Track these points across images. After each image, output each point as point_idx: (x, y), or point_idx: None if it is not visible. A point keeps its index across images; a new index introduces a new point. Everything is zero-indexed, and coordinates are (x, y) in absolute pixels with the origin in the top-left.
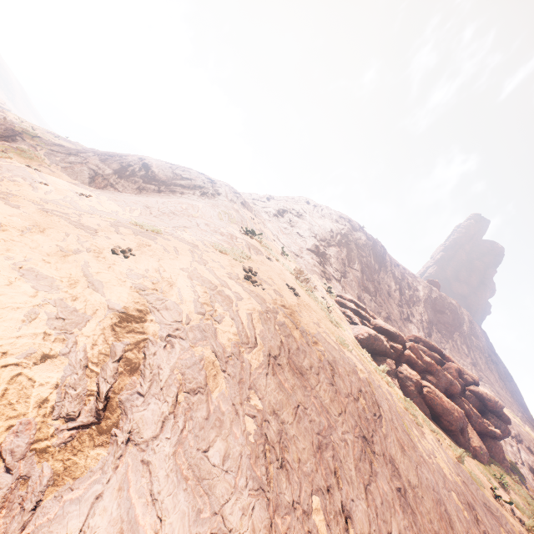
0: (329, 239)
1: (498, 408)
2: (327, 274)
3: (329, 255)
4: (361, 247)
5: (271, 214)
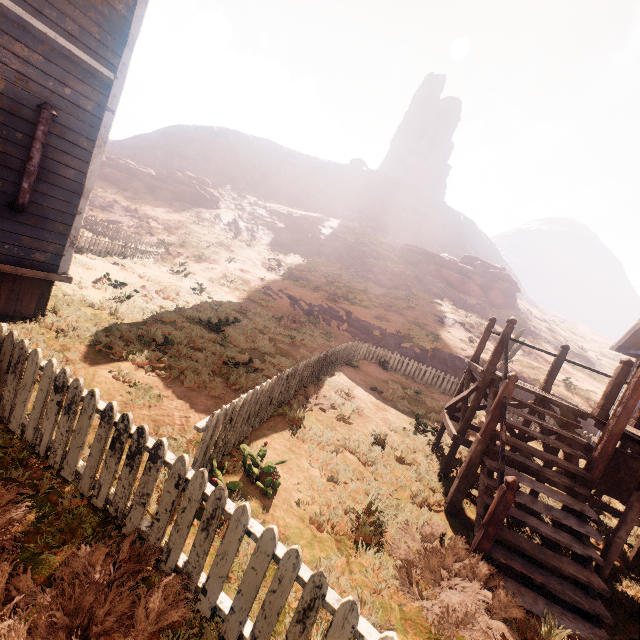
0: (169, 143)
1: (179, 180)
2: (139, 159)
3: (158, 151)
4: (212, 143)
5: (123, 141)
